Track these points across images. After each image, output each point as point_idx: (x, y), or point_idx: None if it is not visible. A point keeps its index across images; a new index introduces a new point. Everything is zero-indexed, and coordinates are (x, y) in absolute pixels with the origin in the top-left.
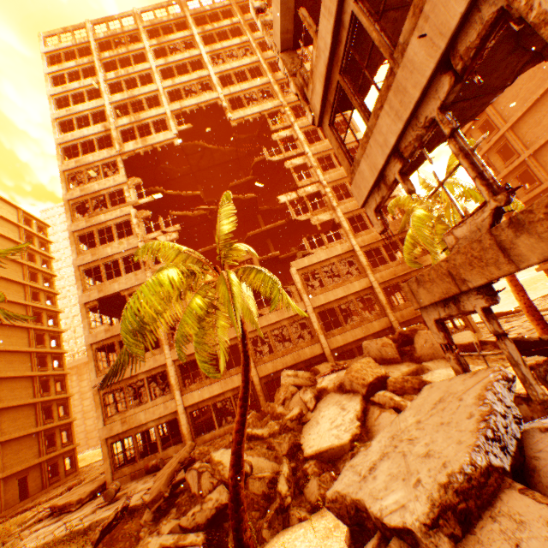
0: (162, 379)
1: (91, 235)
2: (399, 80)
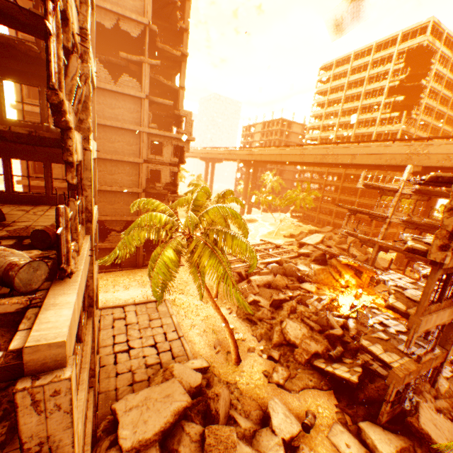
0: None
1: None
2: None
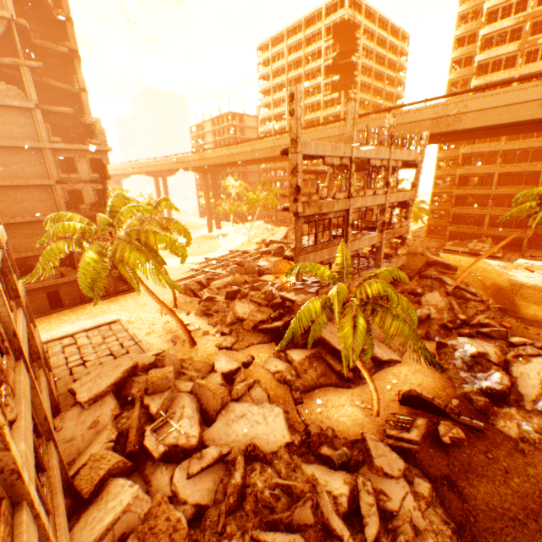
0: None
1: None
2: (333, 249)
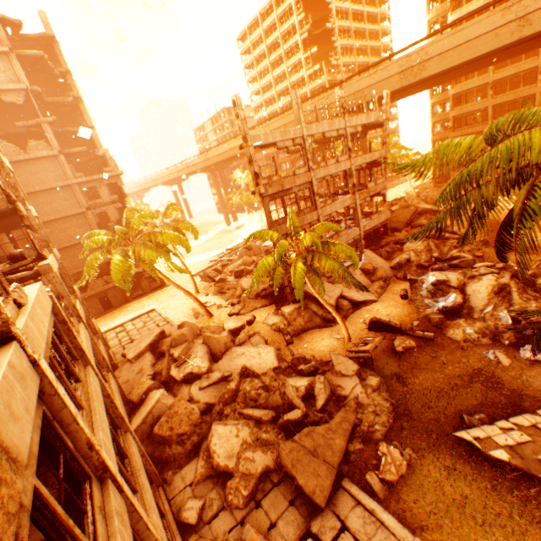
0: None
1: None
2: (304, 218)
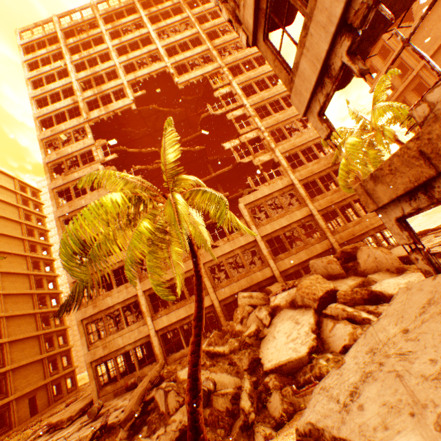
0: (138, 309)
1: (68, 191)
2: None
